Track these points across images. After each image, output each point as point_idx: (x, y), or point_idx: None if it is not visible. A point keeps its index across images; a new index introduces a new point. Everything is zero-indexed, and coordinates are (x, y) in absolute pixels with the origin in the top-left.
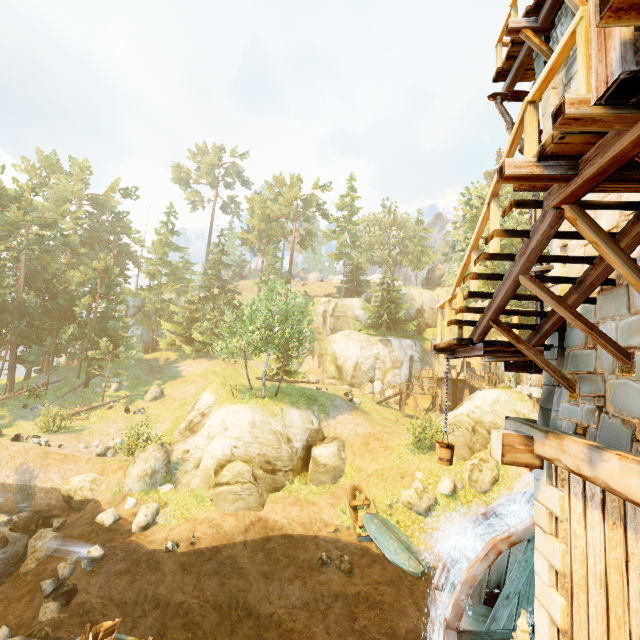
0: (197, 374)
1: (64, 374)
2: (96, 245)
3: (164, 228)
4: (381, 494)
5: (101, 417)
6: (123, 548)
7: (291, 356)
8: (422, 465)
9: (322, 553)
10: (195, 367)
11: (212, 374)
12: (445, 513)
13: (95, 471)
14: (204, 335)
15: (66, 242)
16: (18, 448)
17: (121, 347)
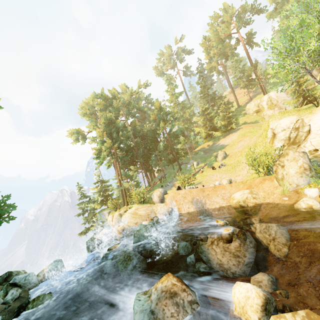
0: (236, 139)
1: (166, 171)
2: (146, 115)
3: (169, 87)
4: None
5: (202, 176)
6: None
7: (308, 89)
8: None
9: None
10: (230, 139)
11: (248, 133)
12: None
13: (242, 189)
14: (223, 121)
15: (138, 108)
16: (184, 191)
17: (191, 136)
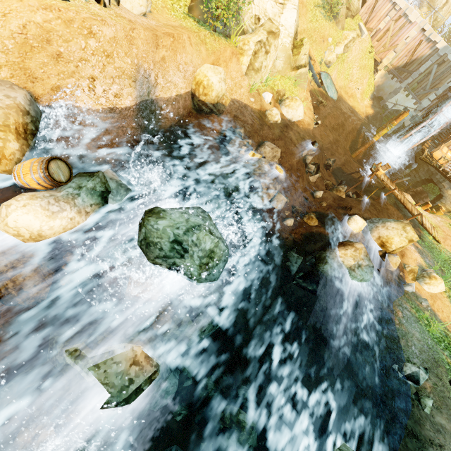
0: None
1: None
2: None
3: None
4: (316, 54)
5: None
6: (307, 135)
7: None
8: (331, 32)
9: (322, 101)
10: None
11: None
12: (333, 65)
13: (208, 61)
14: None
15: None
16: (114, 31)
17: None
